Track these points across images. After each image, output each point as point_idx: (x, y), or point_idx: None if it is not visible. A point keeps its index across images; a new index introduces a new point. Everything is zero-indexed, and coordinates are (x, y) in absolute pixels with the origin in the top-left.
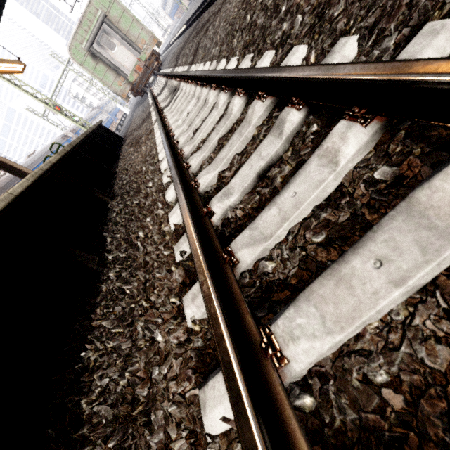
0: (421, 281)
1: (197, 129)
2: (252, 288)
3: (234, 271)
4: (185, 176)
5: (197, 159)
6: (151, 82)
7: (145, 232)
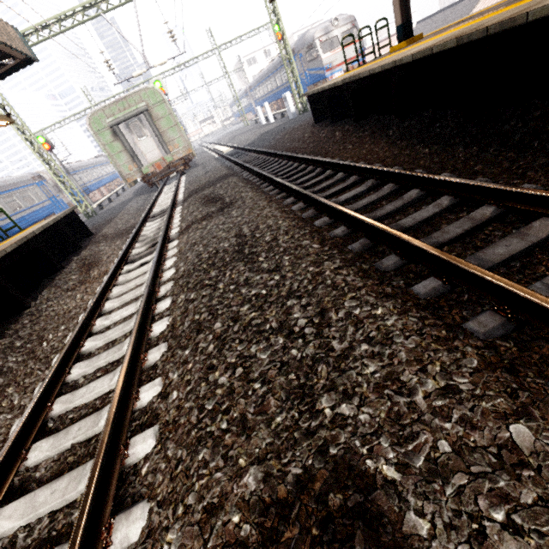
0: None
1: (97, 370)
2: None
3: None
4: (6, 481)
5: (39, 455)
6: (171, 177)
7: None
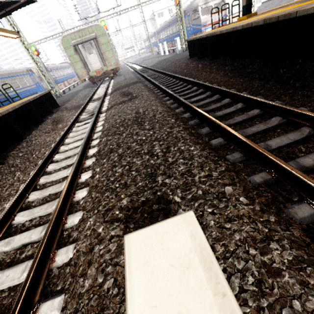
0: None
1: (60, 168)
2: None
3: None
4: (19, 204)
5: (34, 197)
6: (105, 80)
7: None
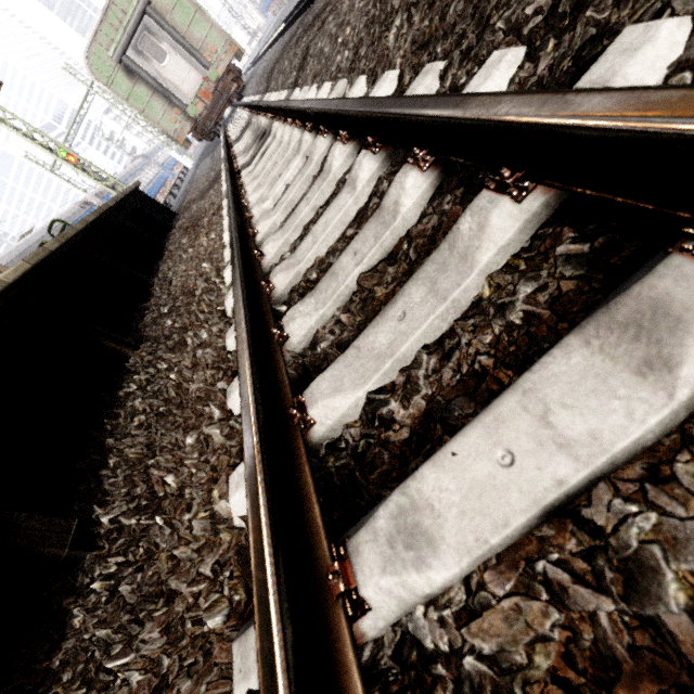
0: None
1: (304, 229)
2: None
3: None
4: (276, 370)
5: (306, 321)
6: (227, 118)
7: (182, 475)
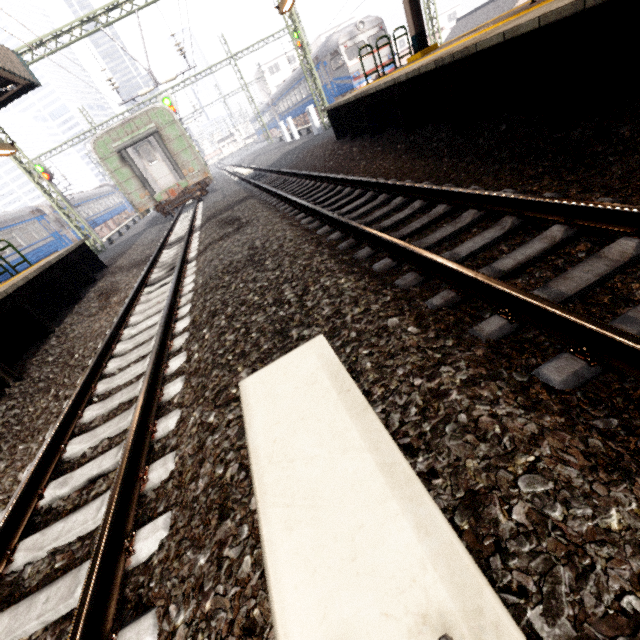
0: (50, 618)
1: (130, 363)
2: (7, 587)
3: (7, 567)
4: (70, 429)
5: (92, 413)
6: (187, 205)
7: (9, 462)
